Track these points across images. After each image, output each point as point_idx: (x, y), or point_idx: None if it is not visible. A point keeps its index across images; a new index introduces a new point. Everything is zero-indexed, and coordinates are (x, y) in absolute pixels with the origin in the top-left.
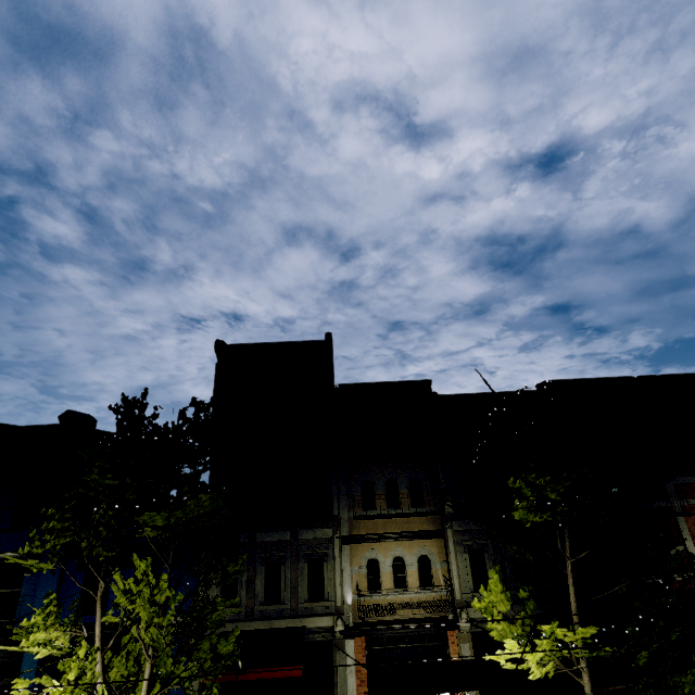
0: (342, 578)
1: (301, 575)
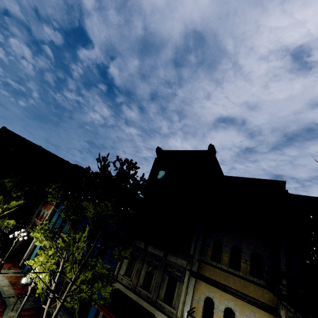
0: (185, 298)
1: (163, 281)
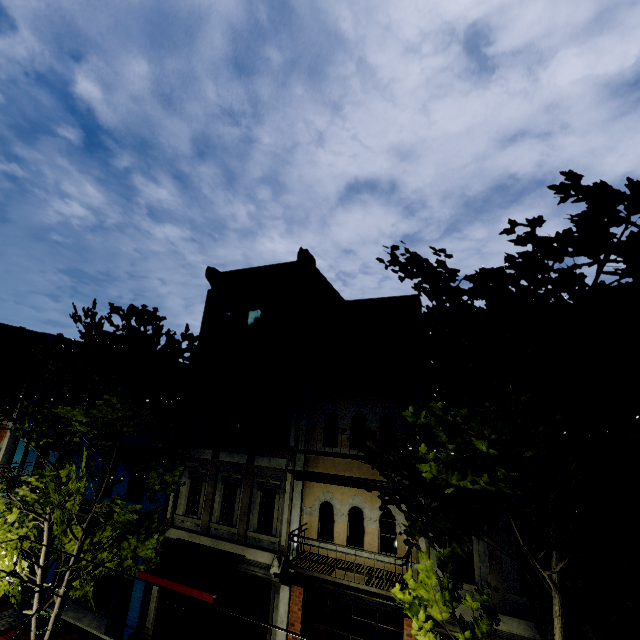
0: (289, 515)
1: (254, 502)
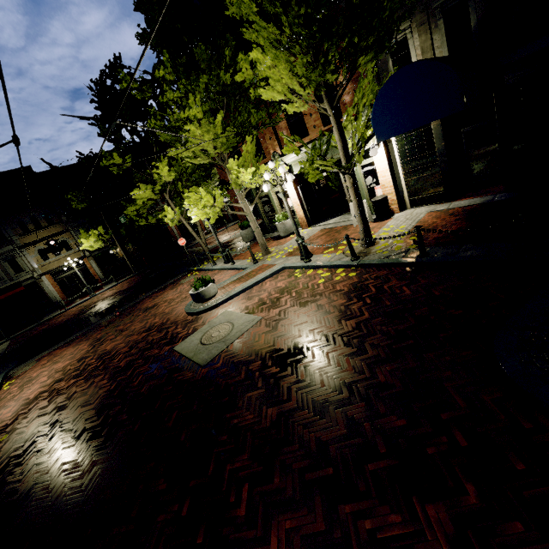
0: (28, 260)
1: (6, 267)
